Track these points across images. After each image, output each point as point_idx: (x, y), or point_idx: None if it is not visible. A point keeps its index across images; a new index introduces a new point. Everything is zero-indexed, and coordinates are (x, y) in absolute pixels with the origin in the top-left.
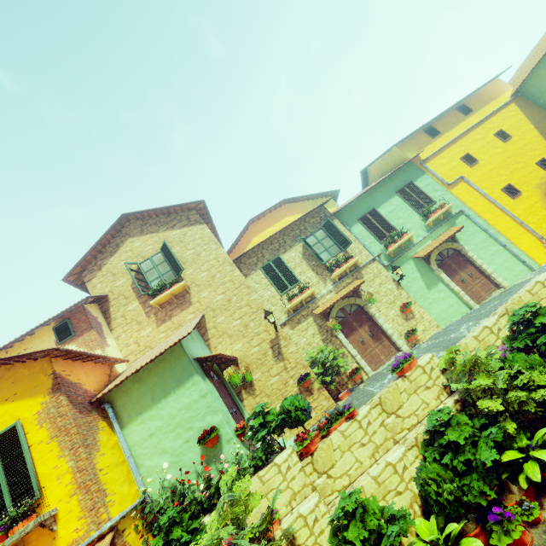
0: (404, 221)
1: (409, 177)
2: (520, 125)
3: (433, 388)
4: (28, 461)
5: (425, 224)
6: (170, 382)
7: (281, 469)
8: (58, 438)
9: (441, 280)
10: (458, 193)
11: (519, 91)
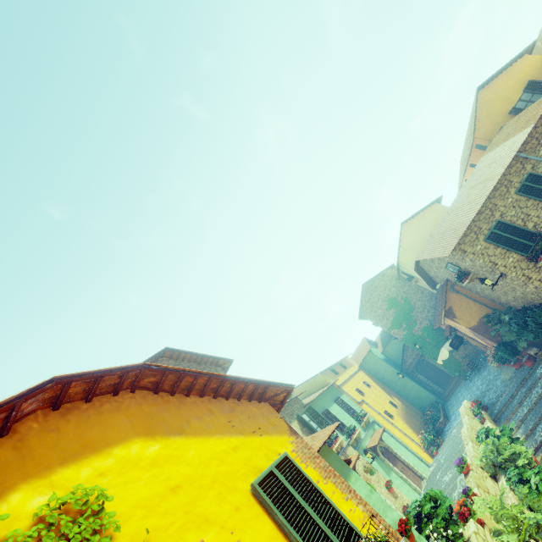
0: (348, 421)
1: (336, 394)
2: (370, 381)
3: (488, 478)
4: (326, 496)
5: (360, 426)
6: None
7: (482, 537)
8: (330, 479)
9: (391, 469)
10: (366, 409)
11: (361, 365)
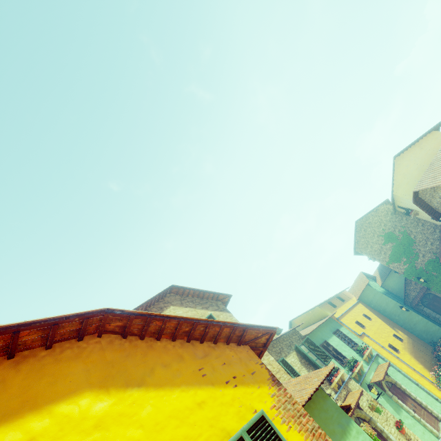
0: (349, 353)
1: (334, 326)
2: (371, 314)
3: None
4: None
5: (362, 359)
6: (333, 427)
7: None
8: None
9: (400, 406)
10: (367, 342)
11: (359, 298)
